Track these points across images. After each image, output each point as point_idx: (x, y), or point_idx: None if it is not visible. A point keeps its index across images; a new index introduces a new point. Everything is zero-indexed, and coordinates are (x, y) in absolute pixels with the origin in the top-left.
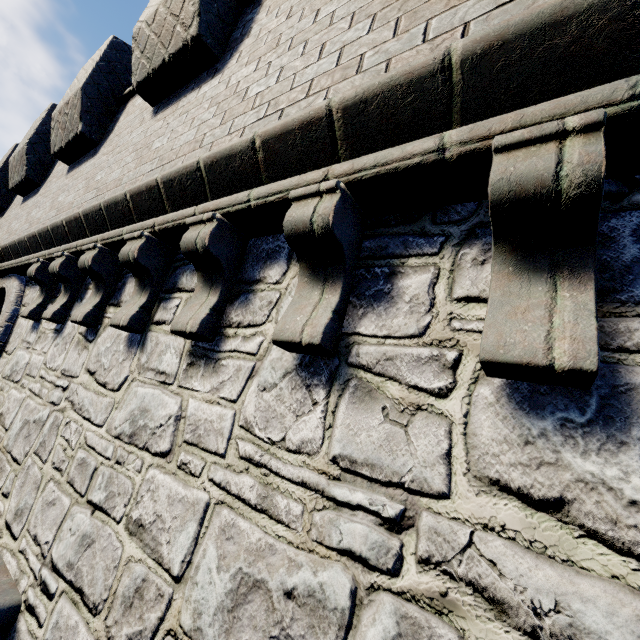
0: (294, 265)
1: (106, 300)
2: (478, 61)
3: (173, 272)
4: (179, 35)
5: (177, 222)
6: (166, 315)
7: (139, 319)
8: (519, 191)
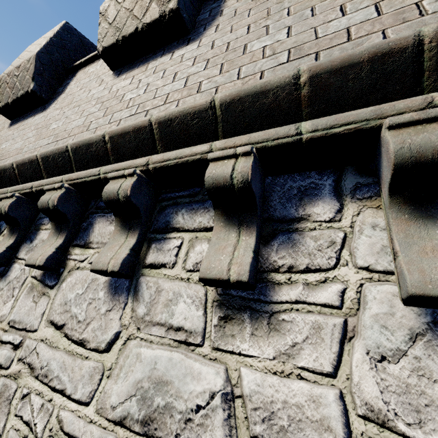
0: (350, 201)
1: (69, 241)
2: None
3: (161, 211)
4: (155, 8)
5: (183, 159)
6: (164, 257)
7: (129, 262)
8: None
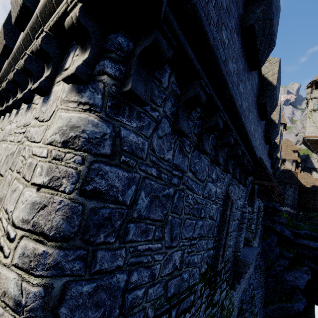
0: None
1: None
2: (41, 15)
3: None
4: (19, 3)
5: None
6: None
7: (9, 107)
8: (35, 49)
